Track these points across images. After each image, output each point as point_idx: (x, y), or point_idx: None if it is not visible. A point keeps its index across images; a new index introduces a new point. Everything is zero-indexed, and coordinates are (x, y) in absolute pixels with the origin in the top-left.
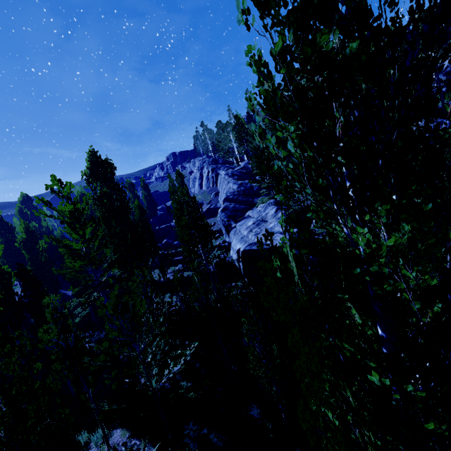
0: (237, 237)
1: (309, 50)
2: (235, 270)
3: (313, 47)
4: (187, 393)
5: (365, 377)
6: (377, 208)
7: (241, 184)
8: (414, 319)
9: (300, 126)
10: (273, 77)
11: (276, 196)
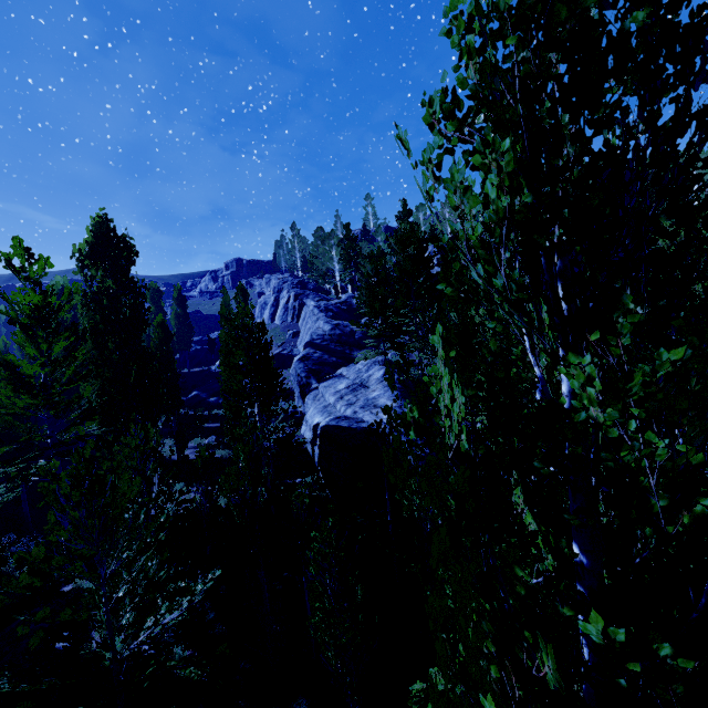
0: (317, 405)
1: (563, 10)
2: (305, 458)
3: (573, 7)
4: (182, 668)
5: (533, 643)
6: (616, 319)
7: (337, 325)
8: (648, 530)
9: (518, 149)
10: (490, 52)
11: (440, 284)
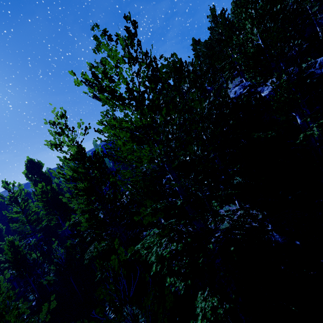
0: None
1: None
2: None
3: None
4: None
5: None
6: None
7: None
8: None
9: None
10: None
11: None
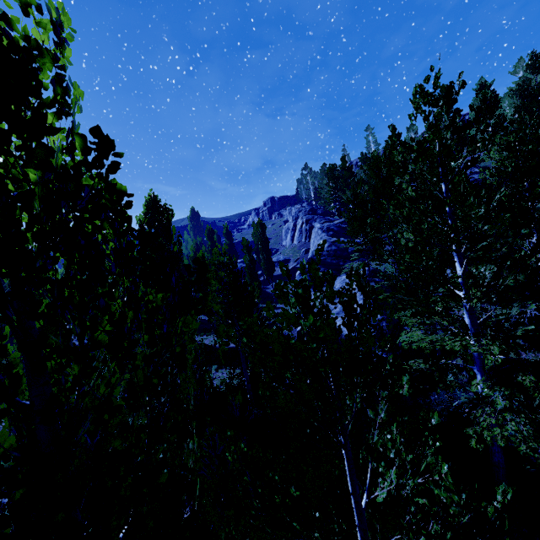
0: None
1: None
2: None
3: None
4: None
5: None
6: None
7: (333, 242)
8: None
9: None
10: None
11: None
